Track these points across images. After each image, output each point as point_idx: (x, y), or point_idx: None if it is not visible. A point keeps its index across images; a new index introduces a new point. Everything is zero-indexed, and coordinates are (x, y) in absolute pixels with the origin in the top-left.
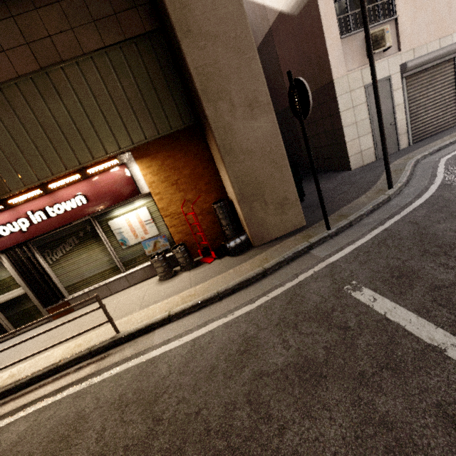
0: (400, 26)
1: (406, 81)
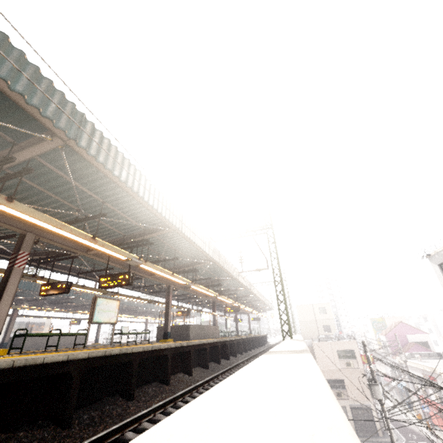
0: (348, 392)
1: (351, 410)
